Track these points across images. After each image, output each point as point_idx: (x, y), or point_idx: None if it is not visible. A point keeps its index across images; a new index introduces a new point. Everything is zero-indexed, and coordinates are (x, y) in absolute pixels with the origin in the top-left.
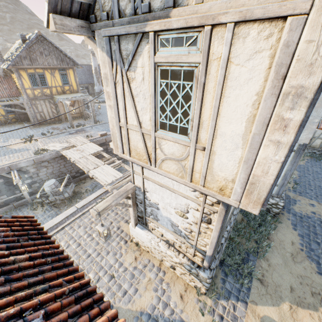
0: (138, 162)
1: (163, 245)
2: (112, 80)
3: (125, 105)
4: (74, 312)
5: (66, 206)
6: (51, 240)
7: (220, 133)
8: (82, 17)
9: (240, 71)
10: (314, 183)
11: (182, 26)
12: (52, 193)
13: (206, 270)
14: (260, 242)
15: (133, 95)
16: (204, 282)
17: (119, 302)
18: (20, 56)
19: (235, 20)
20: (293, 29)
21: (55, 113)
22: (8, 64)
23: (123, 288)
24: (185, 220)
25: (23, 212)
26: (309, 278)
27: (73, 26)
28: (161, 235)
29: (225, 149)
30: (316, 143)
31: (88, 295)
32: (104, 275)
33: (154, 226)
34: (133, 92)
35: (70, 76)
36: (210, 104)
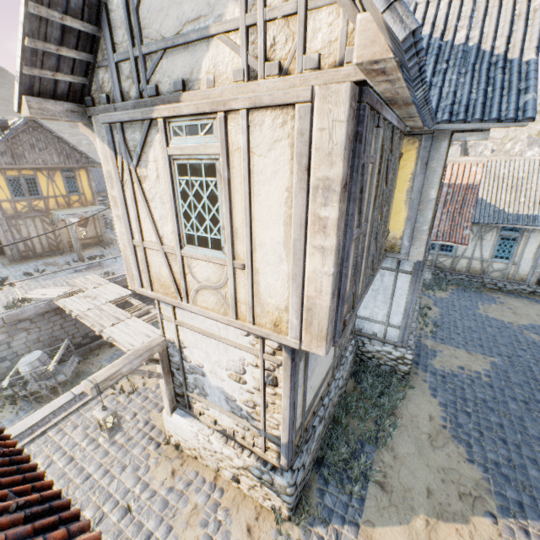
0: (163, 298)
1: (218, 439)
2: (118, 180)
3: (138, 214)
4: (19, 534)
5: None
6: (3, 434)
7: (258, 242)
8: (74, 99)
9: (265, 163)
10: (462, 324)
11: (194, 113)
12: (34, 376)
13: (286, 472)
14: (382, 421)
15: (147, 199)
16: (283, 494)
17: None
18: None
19: (246, 107)
20: (302, 117)
21: (51, 239)
22: None
23: (146, 529)
24: (243, 386)
25: None
26: (455, 472)
27: (59, 110)
28: (214, 421)
29: (269, 264)
30: (461, 264)
31: (52, 512)
32: (113, 509)
33: (202, 408)
34: (147, 195)
35: (81, 179)
36: (241, 206)
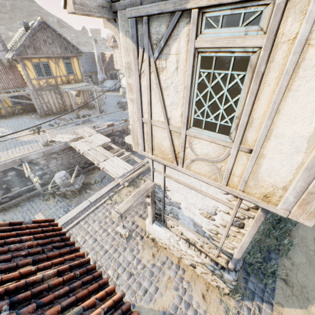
0: (161, 161)
1: (183, 243)
2: (136, 70)
3: (150, 99)
4: None
5: (77, 197)
6: (75, 247)
7: (275, 133)
8: None
9: None
10: None
11: None
12: (63, 184)
13: (231, 272)
14: (281, 239)
15: (161, 87)
16: (229, 283)
17: (141, 301)
18: (24, 45)
19: None
20: None
21: (60, 103)
22: (12, 53)
23: (143, 286)
24: (211, 221)
25: (36, 203)
26: None
27: (93, 6)
28: (181, 233)
29: (280, 152)
30: None
31: (123, 314)
32: (123, 272)
33: (173, 224)
34: (161, 84)
35: (74, 65)
36: (267, 99)
